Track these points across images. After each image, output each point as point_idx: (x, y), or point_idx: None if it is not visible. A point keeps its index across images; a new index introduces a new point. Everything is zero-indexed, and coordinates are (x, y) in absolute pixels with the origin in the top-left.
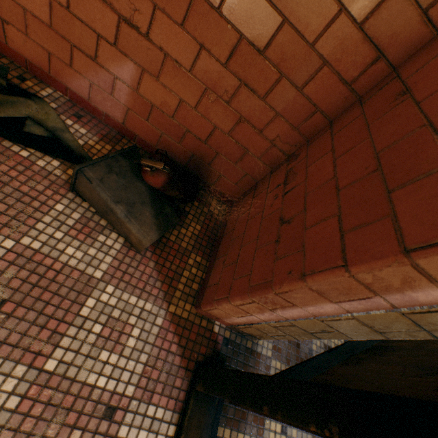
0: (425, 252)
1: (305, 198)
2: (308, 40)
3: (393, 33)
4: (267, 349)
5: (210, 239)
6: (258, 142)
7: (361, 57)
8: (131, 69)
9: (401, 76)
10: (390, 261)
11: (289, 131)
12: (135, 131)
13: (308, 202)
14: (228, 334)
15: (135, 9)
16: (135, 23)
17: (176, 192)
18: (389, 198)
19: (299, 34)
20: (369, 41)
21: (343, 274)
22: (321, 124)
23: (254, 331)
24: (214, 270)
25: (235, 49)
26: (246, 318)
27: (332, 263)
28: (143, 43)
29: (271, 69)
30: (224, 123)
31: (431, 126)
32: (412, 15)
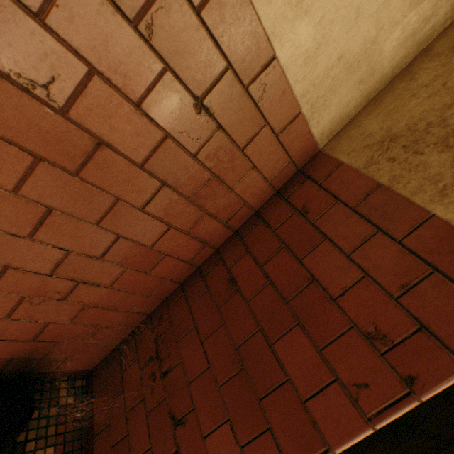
0: None
1: (189, 388)
2: (147, 243)
3: (211, 233)
4: None
5: (75, 453)
6: (112, 315)
7: (193, 246)
8: None
9: (225, 261)
10: None
11: (145, 298)
12: None
13: (195, 395)
14: None
15: None
16: None
17: None
18: (261, 405)
19: (137, 242)
20: (196, 238)
21: None
22: (174, 286)
23: None
24: None
25: (62, 260)
26: None
27: None
28: None
29: (113, 266)
30: (60, 315)
31: (263, 332)
32: (219, 224)
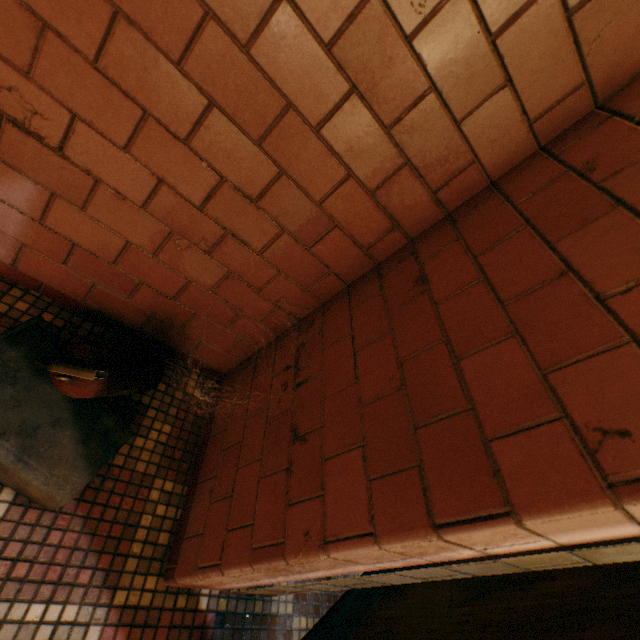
0: (453, 529)
1: (323, 403)
2: (314, 197)
3: (407, 207)
4: (287, 602)
5: (188, 445)
6: (257, 302)
7: (376, 224)
8: (29, 190)
9: (418, 255)
10: (421, 536)
11: (298, 292)
12: (39, 276)
13: (327, 412)
14: (225, 603)
15: (34, 110)
16: (36, 129)
17: (124, 391)
18: (415, 436)
19: (302, 189)
20: (383, 210)
21: (373, 546)
22: (338, 287)
23: (265, 591)
24: (197, 505)
25: (214, 191)
26: (251, 582)
27: (360, 528)
28: (52, 158)
29: (268, 221)
30: (203, 277)
31: (449, 344)
32: (423, 193)
